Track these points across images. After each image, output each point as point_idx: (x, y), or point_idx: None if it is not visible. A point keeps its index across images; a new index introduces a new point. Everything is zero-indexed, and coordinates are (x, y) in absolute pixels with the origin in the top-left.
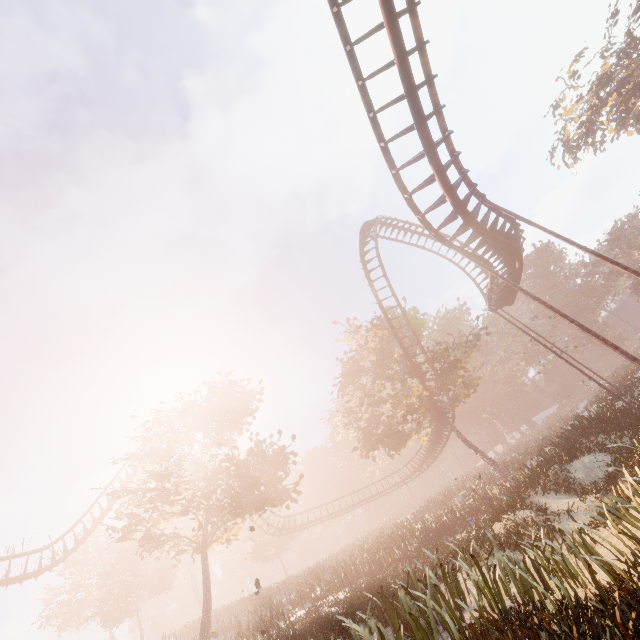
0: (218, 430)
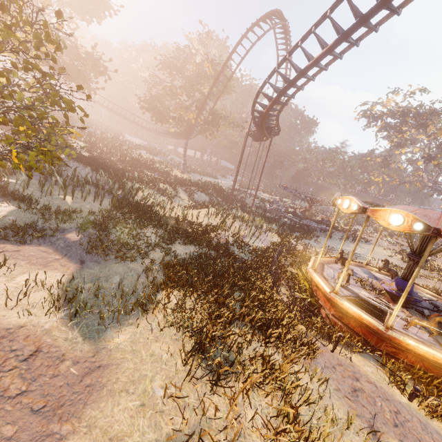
0: (70, 7)
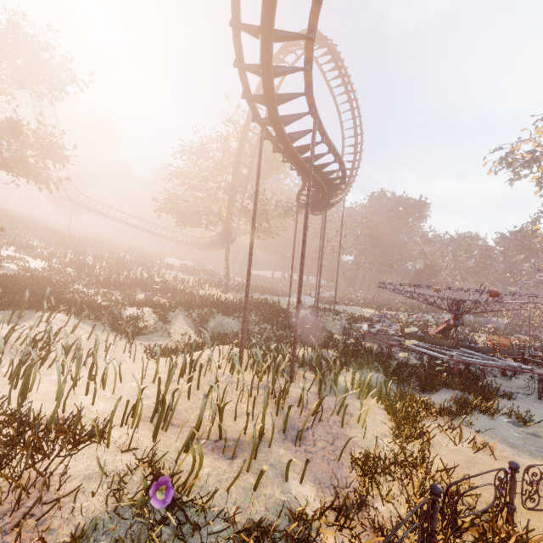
0: None
